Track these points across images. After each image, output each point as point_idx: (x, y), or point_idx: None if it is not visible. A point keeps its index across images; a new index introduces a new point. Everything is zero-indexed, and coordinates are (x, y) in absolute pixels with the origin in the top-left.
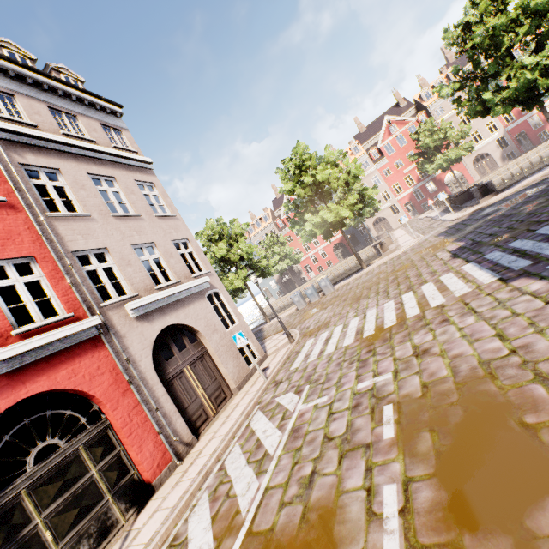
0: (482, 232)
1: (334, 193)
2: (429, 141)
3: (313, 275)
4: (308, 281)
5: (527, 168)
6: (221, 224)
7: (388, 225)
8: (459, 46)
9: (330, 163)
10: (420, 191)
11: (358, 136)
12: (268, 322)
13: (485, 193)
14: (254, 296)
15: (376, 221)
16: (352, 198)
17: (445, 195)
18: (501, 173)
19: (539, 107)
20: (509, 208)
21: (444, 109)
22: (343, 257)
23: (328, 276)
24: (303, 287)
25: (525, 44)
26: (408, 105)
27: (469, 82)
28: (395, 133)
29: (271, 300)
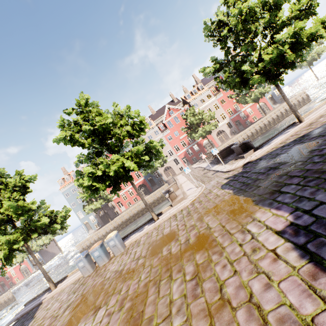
0: (310, 197)
1: (126, 146)
2: (193, 120)
3: (124, 209)
4: (118, 216)
5: (246, 138)
6: (2, 176)
7: (173, 171)
8: (215, 39)
9: (116, 116)
10: (190, 150)
11: (151, 116)
12: (52, 291)
13: (245, 149)
14: (36, 258)
15: (165, 169)
16: (137, 150)
17: (217, 150)
18: (234, 141)
19: (275, 86)
20: (302, 162)
21: (198, 104)
22: (145, 194)
23: (133, 211)
24: (114, 221)
25: (263, 36)
26: (179, 101)
27: (223, 67)
28: (172, 115)
29: (90, 232)
